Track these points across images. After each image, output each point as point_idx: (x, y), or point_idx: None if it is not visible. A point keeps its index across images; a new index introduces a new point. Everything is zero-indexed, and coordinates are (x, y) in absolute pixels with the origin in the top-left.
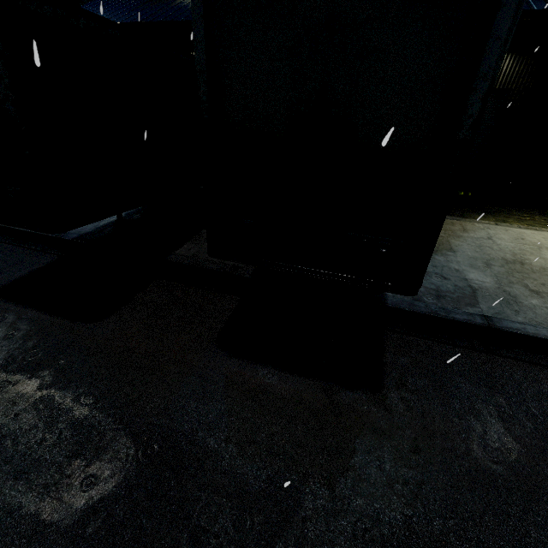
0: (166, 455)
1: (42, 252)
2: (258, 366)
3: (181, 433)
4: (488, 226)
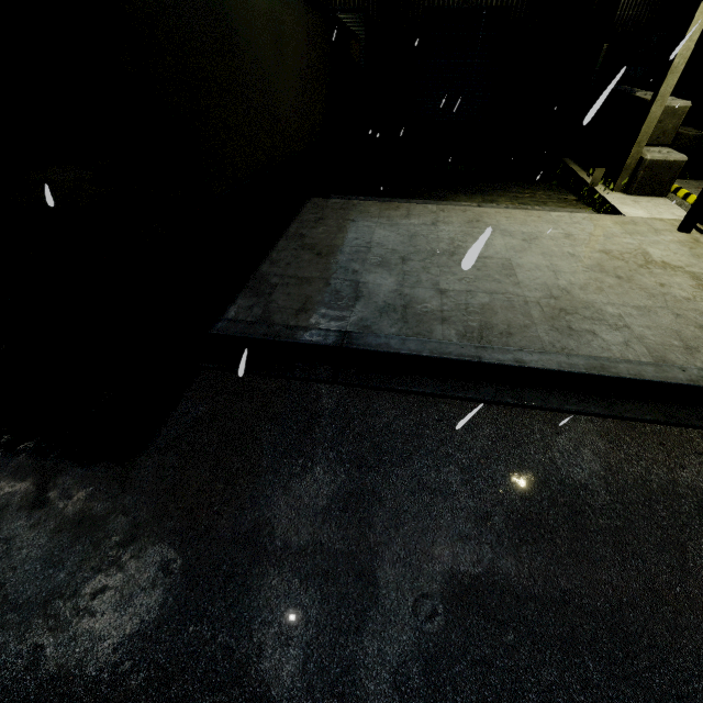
0: None
1: None
2: None
3: None
4: (444, 207)
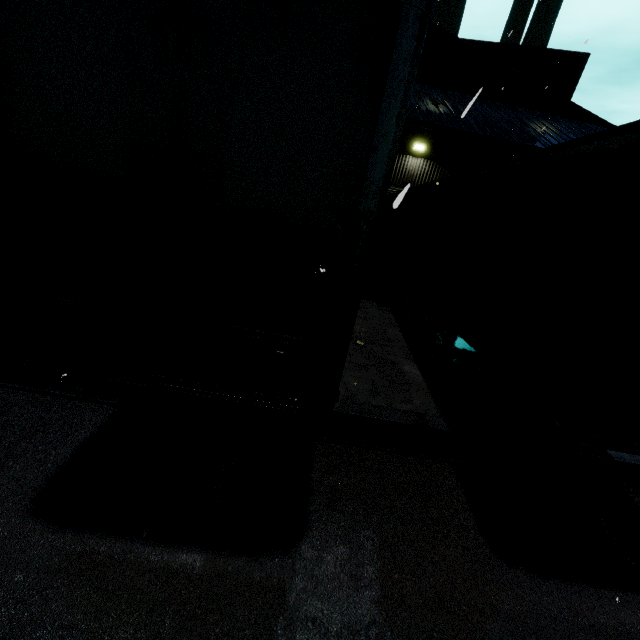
0: None
1: (73, 399)
2: (580, 588)
3: None
4: None
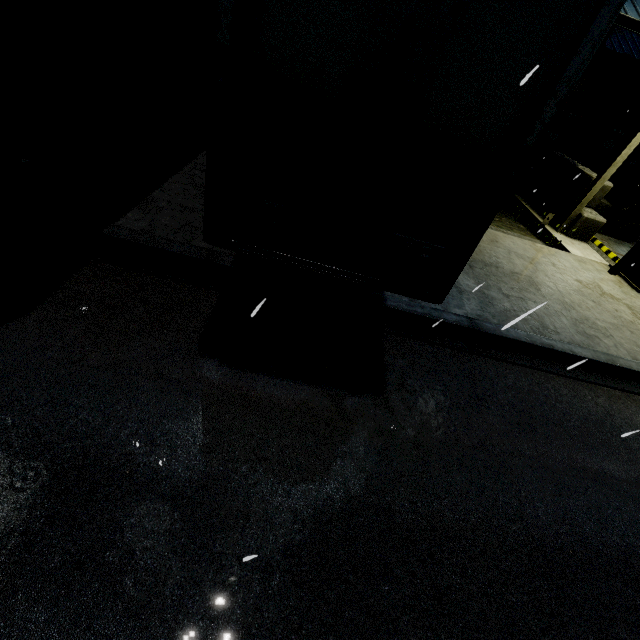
0: (161, 487)
1: None
2: (255, 376)
3: (174, 460)
4: None
